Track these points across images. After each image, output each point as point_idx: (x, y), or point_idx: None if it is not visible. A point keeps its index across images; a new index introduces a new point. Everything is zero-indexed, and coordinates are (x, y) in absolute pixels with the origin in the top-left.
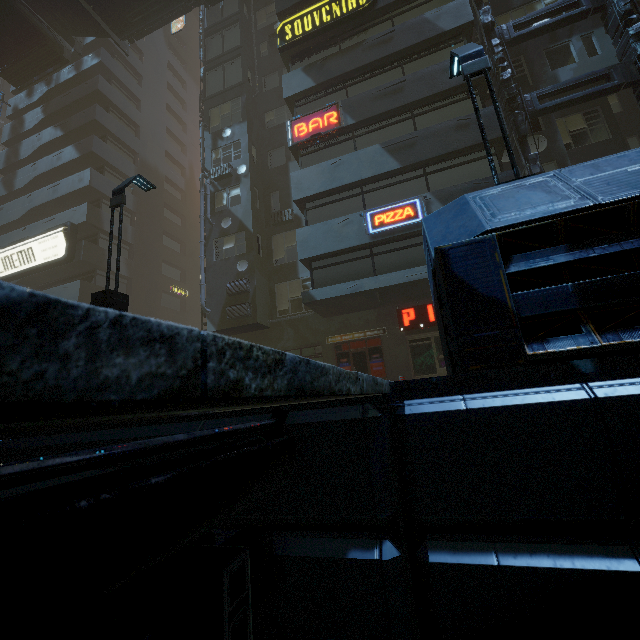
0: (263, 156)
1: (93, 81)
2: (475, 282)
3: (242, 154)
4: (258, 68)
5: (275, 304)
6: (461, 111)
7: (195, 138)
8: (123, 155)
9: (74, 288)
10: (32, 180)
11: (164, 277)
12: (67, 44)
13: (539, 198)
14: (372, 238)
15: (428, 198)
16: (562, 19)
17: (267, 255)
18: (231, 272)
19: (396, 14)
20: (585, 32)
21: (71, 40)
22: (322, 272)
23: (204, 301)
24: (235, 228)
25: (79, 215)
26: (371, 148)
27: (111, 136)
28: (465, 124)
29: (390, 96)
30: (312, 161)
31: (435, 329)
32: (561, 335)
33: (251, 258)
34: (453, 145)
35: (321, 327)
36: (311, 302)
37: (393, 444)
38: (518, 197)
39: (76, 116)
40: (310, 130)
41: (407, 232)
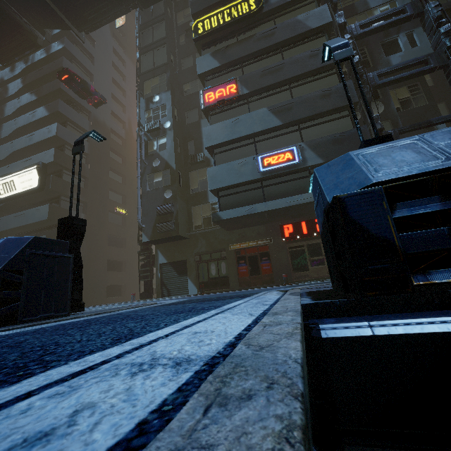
0: (182, 115)
1: (59, 61)
2: (368, 224)
3: (167, 114)
4: (178, 53)
5: (192, 221)
6: (324, 85)
7: (132, 101)
8: (80, 113)
9: (44, 210)
10: (14, 131)
11: (110, 201)
12: (40, 34)
13: (412, 157)
14: (262, 174)
15: (302, 146)
16: (393, 21)
17: (186, 186)
18: (160, 198)
19: (277, 16)
20: (408, 30)
21: (43, 31)
22: (226, 199)
23: (140, 219)
24: (162, 167)
25: (48, 157)
26: (261, 110)
27: (72, 100)
28: (327, 94)
29: (274, 74)
30: (218, 119)
31: (307, 239)
32: (437, 267)
33: (174, 188)
34: (319, 109)
35: (225, 238)
36: (219, 221)
37: (306, 355)
38: (394, 156)
39: (46, 85)
40: (216, 97)
41: (287, 170)
